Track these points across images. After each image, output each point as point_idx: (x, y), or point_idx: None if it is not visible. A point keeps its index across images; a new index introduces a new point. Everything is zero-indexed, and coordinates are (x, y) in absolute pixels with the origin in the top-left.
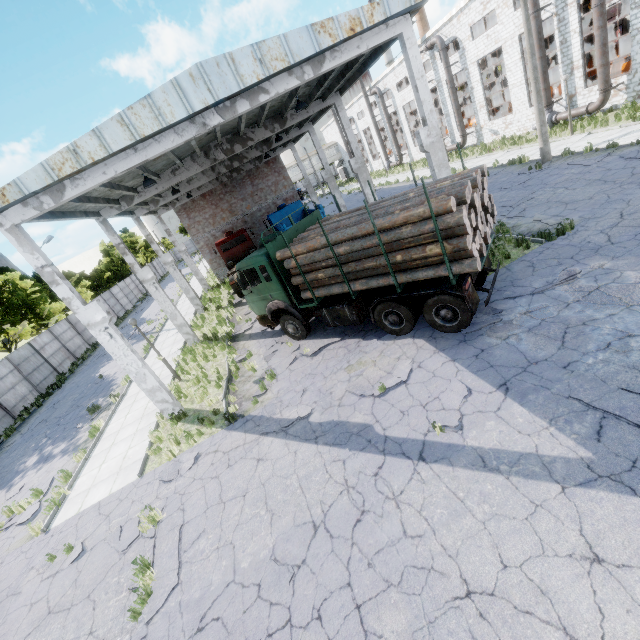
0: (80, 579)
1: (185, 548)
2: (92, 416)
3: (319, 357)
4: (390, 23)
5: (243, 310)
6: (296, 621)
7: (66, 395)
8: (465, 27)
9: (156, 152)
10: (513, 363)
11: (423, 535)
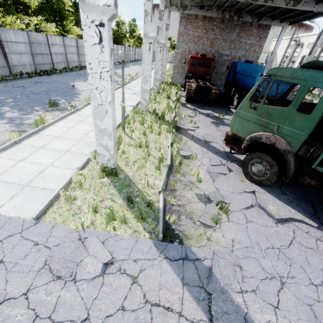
0: None
1: None
2: (49, 108)
3: (288, 230)
4: None
5: (187, 111)
6: None
7: (47, 82)
8: None
9: None
10: None
11: None
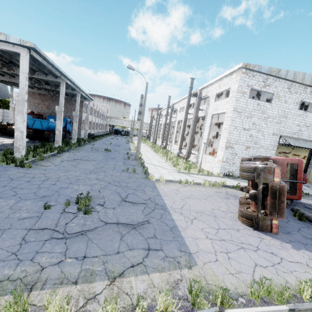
0: None
1: None
2: None
3: None
4: (16, 46)
5: None
6: None
7: None
8: (179, 107)
9: None
10: None
11: None
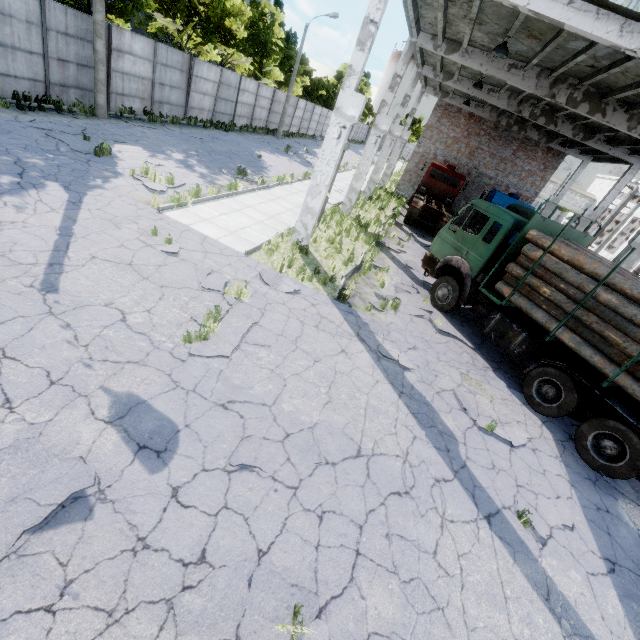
0: (163, 269)
1: (248, 340)
2: (236, 175)
3: (444, 338)
4: None
5: (399, 233)
6: (301, 496)
7: (227, 141)
8: None
9: (581, 25)
10: (635, 558)
11: (451, 576)
